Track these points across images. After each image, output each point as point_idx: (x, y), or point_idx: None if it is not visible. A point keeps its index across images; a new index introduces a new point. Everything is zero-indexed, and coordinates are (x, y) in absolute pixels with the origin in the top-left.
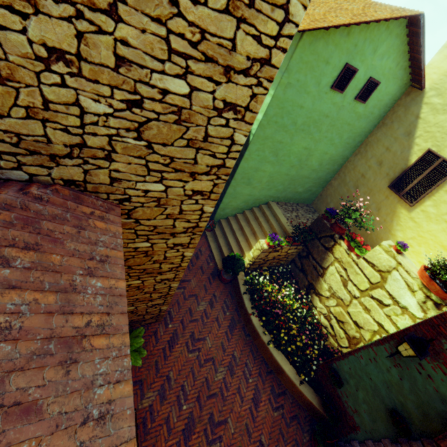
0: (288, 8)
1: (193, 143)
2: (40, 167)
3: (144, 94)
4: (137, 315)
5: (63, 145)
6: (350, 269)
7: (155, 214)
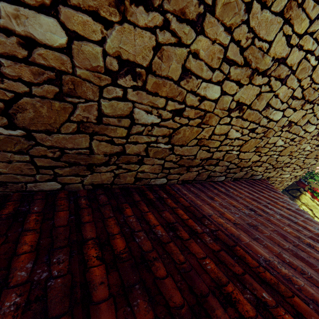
0: None
1: (316, 156)
2: (268, 173)
3: None
4: None
5: (283, 163)
6: (315, 210)
7: None
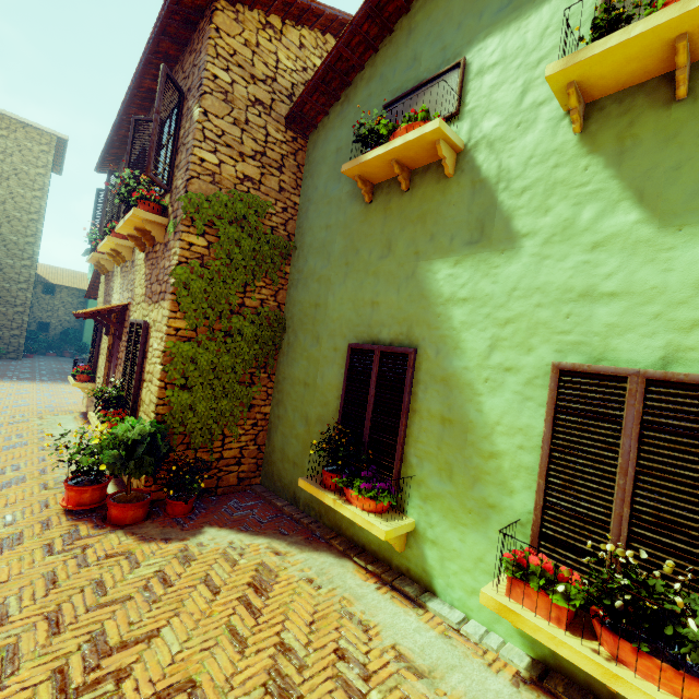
0: (38, 227)
1: (21, 250)
2: None
3: (7, 239)
4: (4, 343)
5: None
6: None
7: (11, 272)
